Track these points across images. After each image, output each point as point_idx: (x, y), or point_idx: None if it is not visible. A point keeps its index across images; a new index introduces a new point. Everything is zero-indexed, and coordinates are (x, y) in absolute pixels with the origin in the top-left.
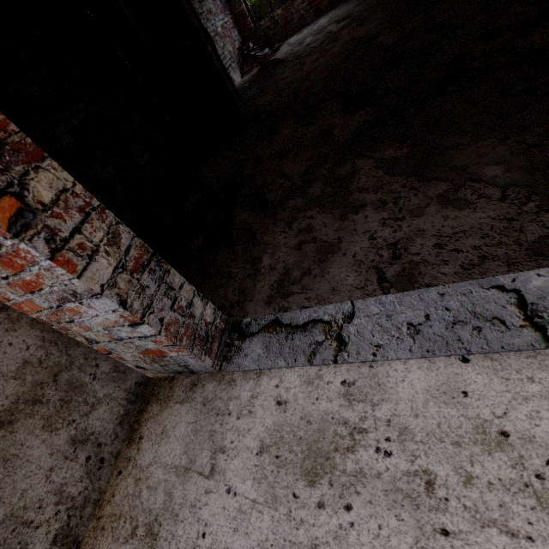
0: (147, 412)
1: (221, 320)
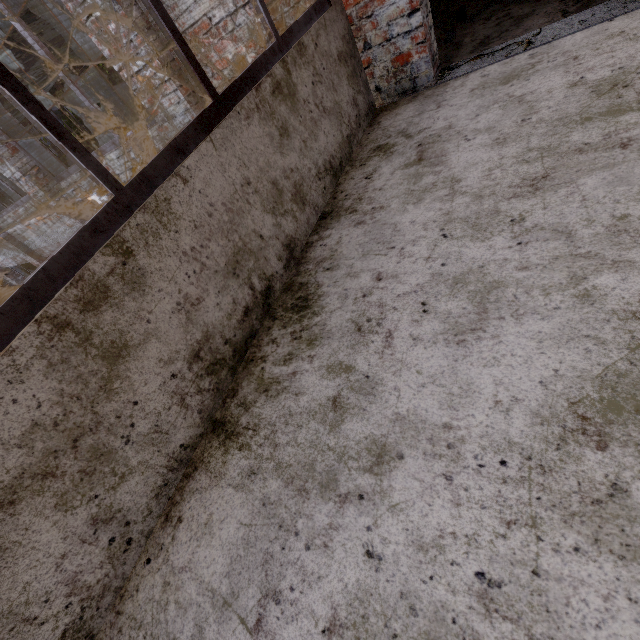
0: (379, 116)
1: (438, 60)
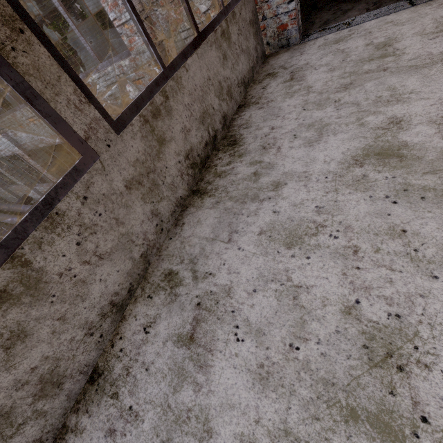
0: (268, 59)
1: (301, 30)
